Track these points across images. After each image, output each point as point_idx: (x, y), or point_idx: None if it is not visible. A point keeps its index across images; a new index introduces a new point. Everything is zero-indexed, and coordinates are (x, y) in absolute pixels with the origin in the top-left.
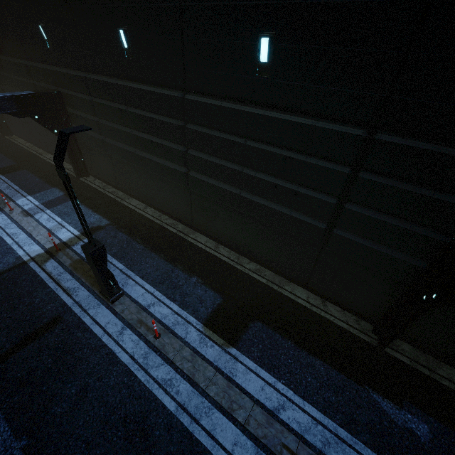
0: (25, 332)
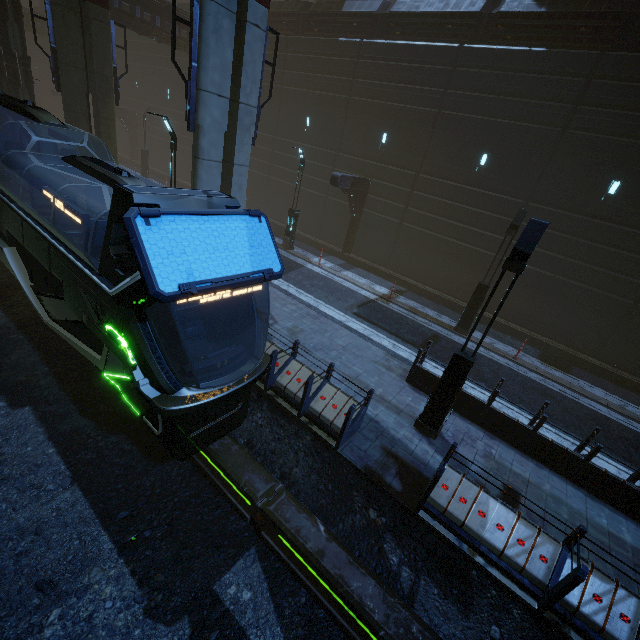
0: (423, 337)
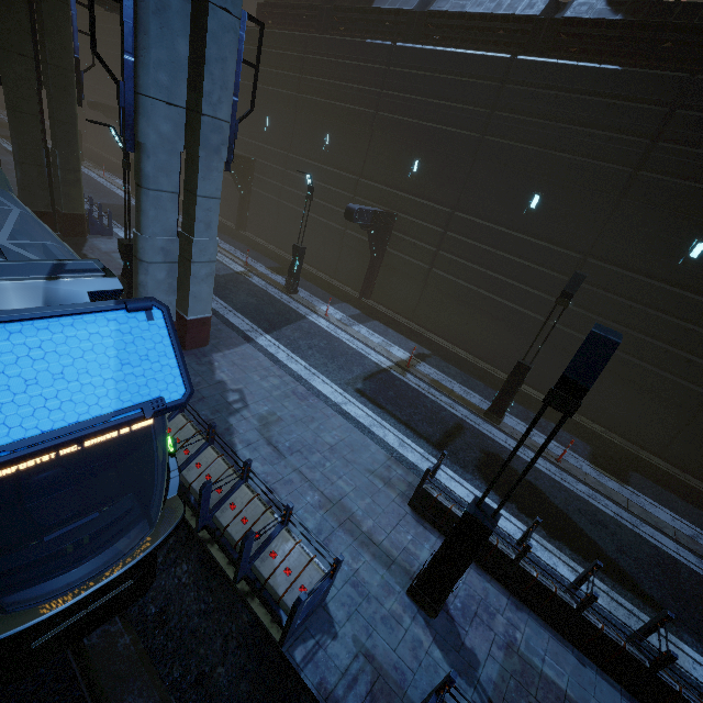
0: (443, 428)
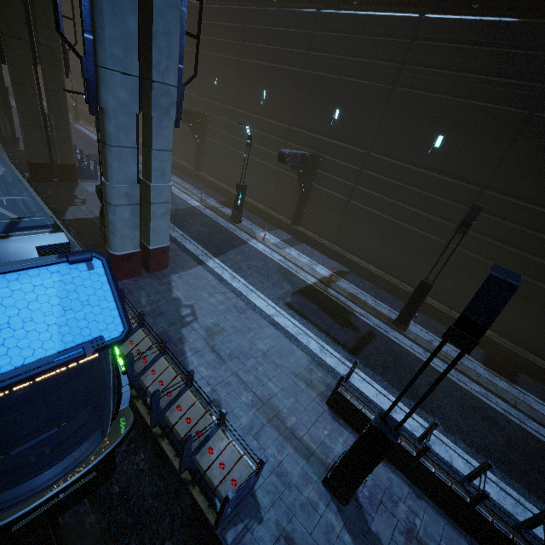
0: (357, 336)
